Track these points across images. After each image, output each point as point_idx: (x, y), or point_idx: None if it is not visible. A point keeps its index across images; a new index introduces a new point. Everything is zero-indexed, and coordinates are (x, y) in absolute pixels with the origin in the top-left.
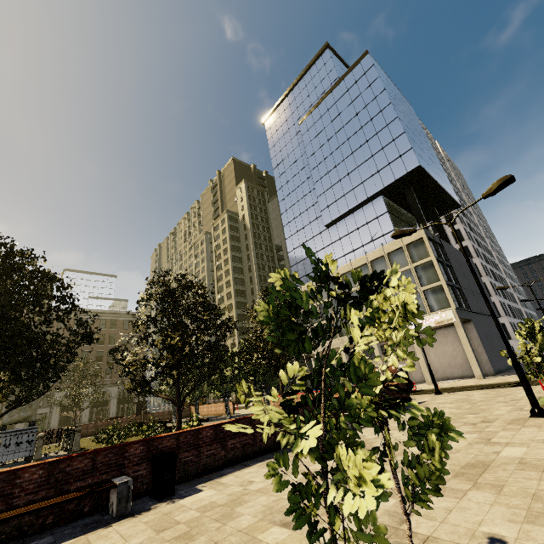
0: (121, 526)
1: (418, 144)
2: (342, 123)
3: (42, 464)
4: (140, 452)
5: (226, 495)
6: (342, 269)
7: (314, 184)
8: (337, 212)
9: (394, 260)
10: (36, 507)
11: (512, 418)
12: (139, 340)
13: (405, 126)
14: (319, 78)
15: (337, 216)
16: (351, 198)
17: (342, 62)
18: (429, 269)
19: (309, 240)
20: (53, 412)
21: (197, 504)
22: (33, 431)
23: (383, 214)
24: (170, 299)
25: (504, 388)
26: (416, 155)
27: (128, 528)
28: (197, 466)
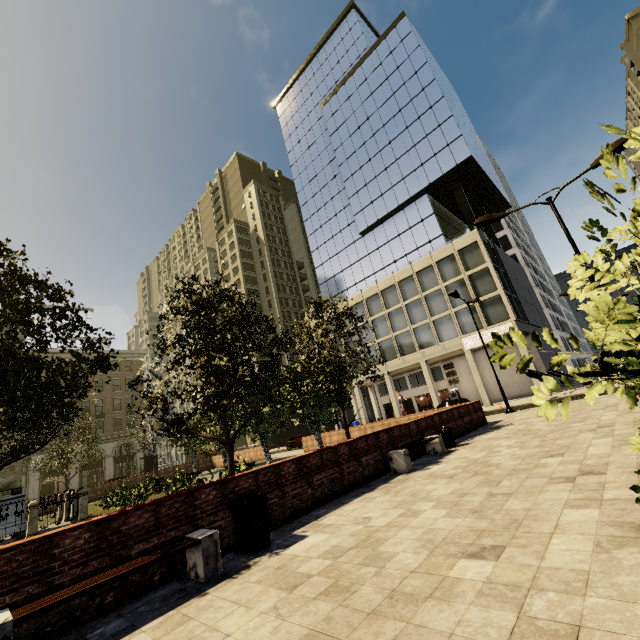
0: (223, 591)
1: (466, 132)
2: (376, 105)
3: (87, 525)
4: (214, 498)
5: (348, 537)
6: (383, 283)
7: (344, 182)
8: (373, 216)
9: (445, 269)
10: (95, 581)
11: (633, 420)
12: (168, 366)
13: (452, 108)
14: (343, 48)
15: (374, 221)
16: (390, 198)
17: (370, 28)
18: (485, 278)
19: (341, 251)
20: (31, 481)
21: (315, 551)
22: (20, 500)
23: (429, 216)
24: (204, 312)
25: (583, 399)
26: (467, 143)
27: (237, 592)
28: (283, 509)
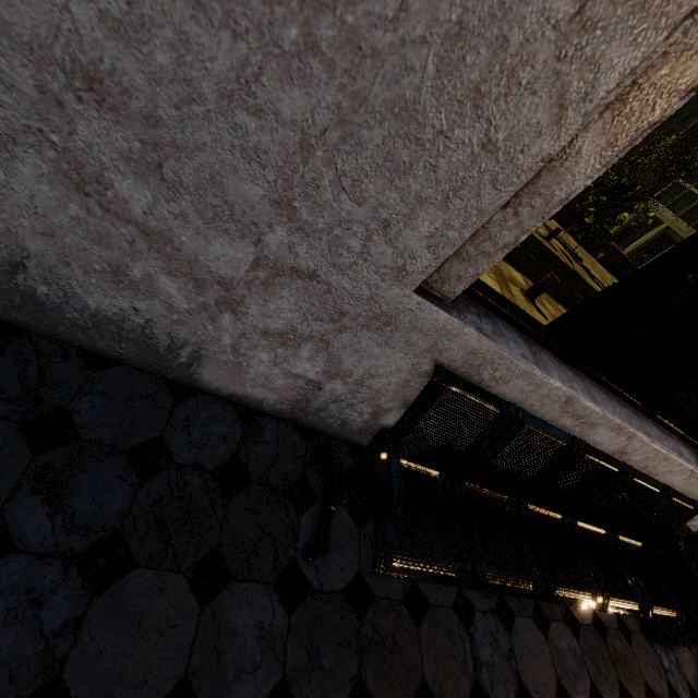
0: None
1: None
2: None
3: None
4: None
5: None
6: None
7: None
8: None
9: None
10: None
11: None
12: None
13: None
14: None
15: None
16: None
17: None
18: None
19: None
20: None
21: None
22: None
23: None
24: None
25: None
26: None
27: None
28: None
